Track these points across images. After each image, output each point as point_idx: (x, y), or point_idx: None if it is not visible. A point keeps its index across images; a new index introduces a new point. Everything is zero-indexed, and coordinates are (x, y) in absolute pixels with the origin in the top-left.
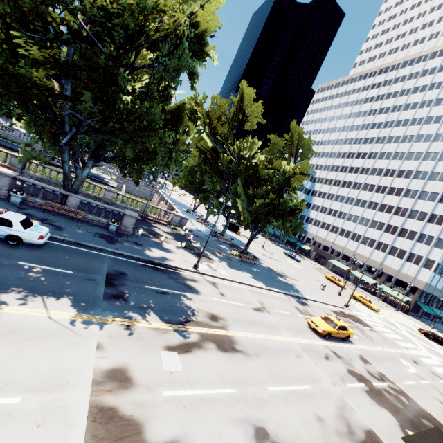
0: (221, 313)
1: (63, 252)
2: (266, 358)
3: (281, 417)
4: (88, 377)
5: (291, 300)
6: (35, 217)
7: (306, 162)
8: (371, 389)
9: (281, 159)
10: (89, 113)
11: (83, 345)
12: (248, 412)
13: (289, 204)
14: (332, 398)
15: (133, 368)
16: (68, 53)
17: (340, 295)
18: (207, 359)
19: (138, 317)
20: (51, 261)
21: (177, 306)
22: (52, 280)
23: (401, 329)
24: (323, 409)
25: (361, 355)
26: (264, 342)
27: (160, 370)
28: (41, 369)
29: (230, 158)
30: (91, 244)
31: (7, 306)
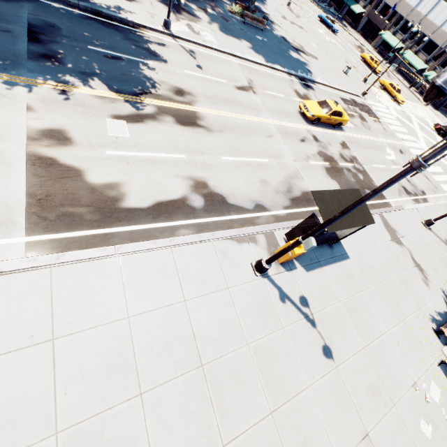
0: (191, 88)
1: None
2: (230, 135)
3: (226, 177)
4: (22, 134)
5: (293, 81)
6: None
7: None
8: (333, 167)
9: None
10: None
11: (9, 106)
12: (193, 172)
13: None
14: (286, 170)
15: (72, 131)
16: None
17: (365, 81)
18: (160, 130)
19: (78, 83)
20: None
21: (132, 75)
22: None
23: (414, 124)
24: (272, 176)
25: (344, 142)
26: (234, 122)
27: (105, 135)
28: None
29: None
30: None
31: None
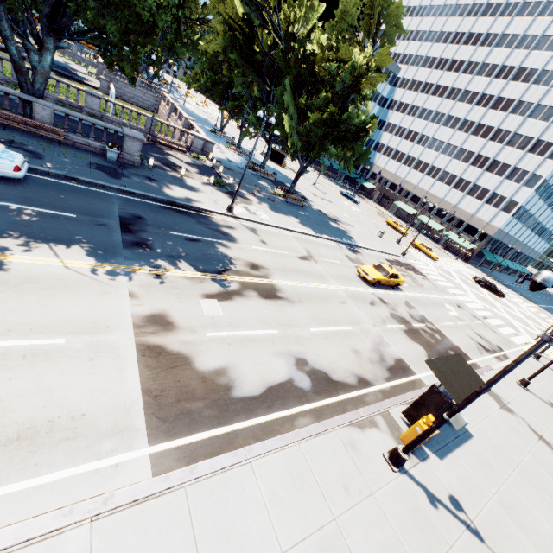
0: (263, 262)
1: (54, 189)
2: (310, 304)
3: (320, 350)
4: (128, 322)
5: (342, 248)
6: None
7: (388, 50)
8: (409, 329)
9: (351, 43)
10: None
11: (114, 294)
12: (290, 347)
13: (355, 122)
14: (371, 336)
15: (172, 314)
16: None
17: (399, 243)
18: (249, 306)
19: (169, 266)
20: (43, 201)
21: (212, 255)
22: (54, 225)
23: (456, 278)
24: (361, 344)
25: (407, 301)
26: (308, 291)
27: (202, 316)
28: (76, 316)
29: (273, 38)
30: (89, 179)
31: (11, 255)
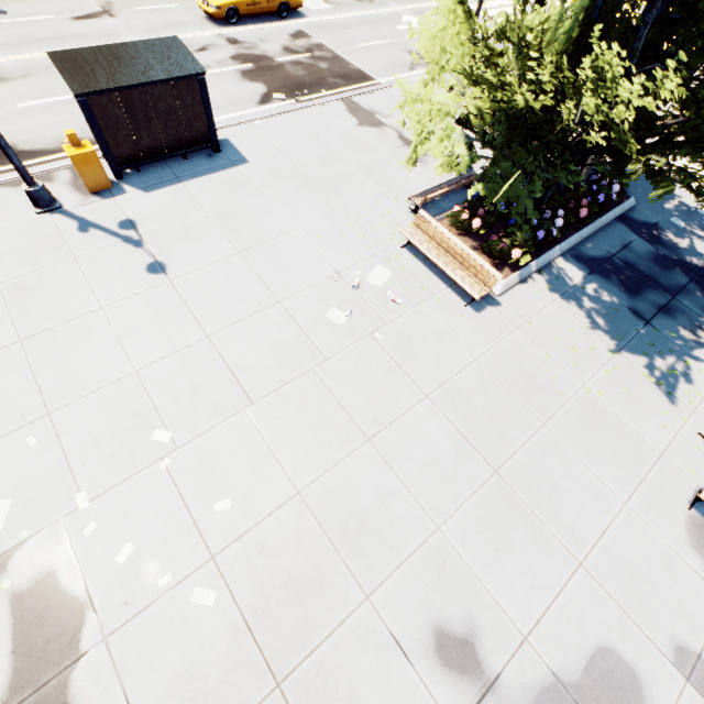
0: None
1: None
2: (44, 77)
3: (19, 126)
4: None
5: None
6: None
7: None
8: (260, 68)
9: None
10: None
11: None
12: None
13: None
14: None
15: None
16: None
17: None
18: None
19: None
20: None
21: None
22: None
23: None
24: None
25: (302, 31)
26: None
27: None
28: None
29: None
30: None
31: None
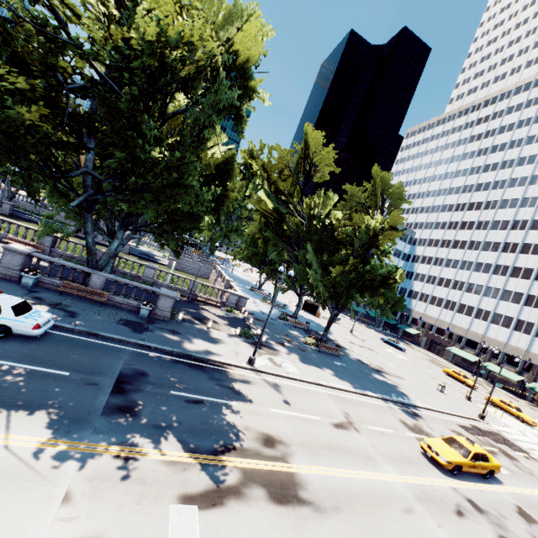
0: (282, 432)
1: (67, 345)
2: (351, 515)
3: None
4: None
5: (393, 408)
6: (46, 301)
7: (396, 214)
8: None
9: (363, 214)
10: (114, 172)
11: (41, 496)
12: None
13: (379, 271)
14: None
15: None
16: (91, 108)
17: (469, 399)
18: (247, 520)
19: (148, 442)
20: (45, 358)
21: (214, 422)
22: (35, 386)
23: None
24: None
25: (519, 506)
26: (348, 485)
27: None
28: None
29: (299, 219)
30: (109, 334)
31: None
